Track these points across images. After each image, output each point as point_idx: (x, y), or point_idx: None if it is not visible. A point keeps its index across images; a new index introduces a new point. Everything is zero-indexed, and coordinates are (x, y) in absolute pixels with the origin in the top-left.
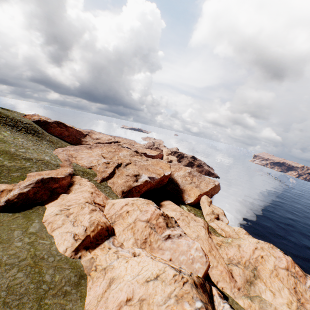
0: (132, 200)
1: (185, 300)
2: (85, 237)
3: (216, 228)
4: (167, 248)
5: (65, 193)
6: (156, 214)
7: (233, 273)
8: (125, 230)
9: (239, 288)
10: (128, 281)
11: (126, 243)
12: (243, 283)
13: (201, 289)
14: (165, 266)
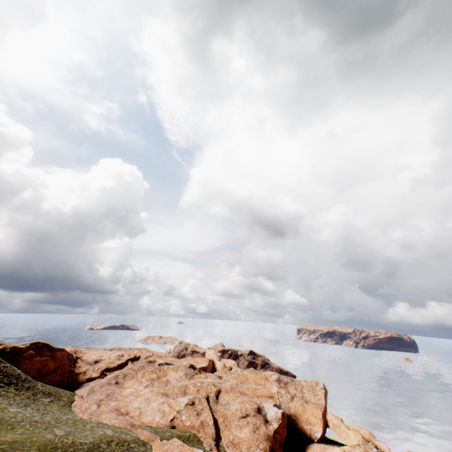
0: None
1: None
2: None
3: None
4: None
5: None
6: None
7: None
8: None
9: None
10: None
11: None
12: None
13: None
14: None
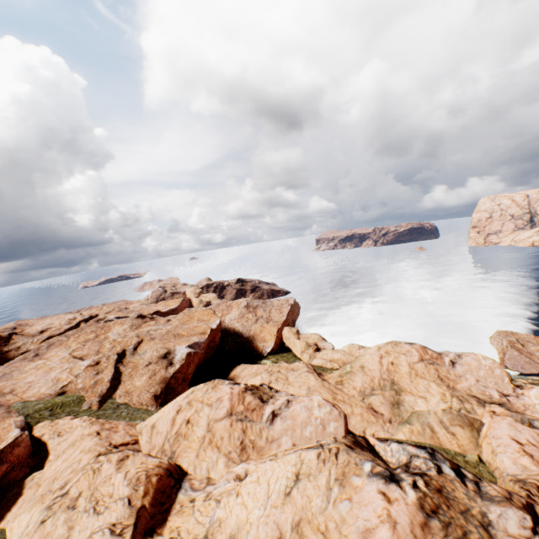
0: (185, 397)
1: (350, 475)
2: (137, 515)
3: (323, 364)
4: (280, 433)
5: (32, 471)
6: (237, 394)
7: (374, 406)
8: (201, 453)
9: (389, 420)
10: (260, 518)
11: (215, 473)
12: (391, 410)
13: (358, 448)
14: (299, 453)
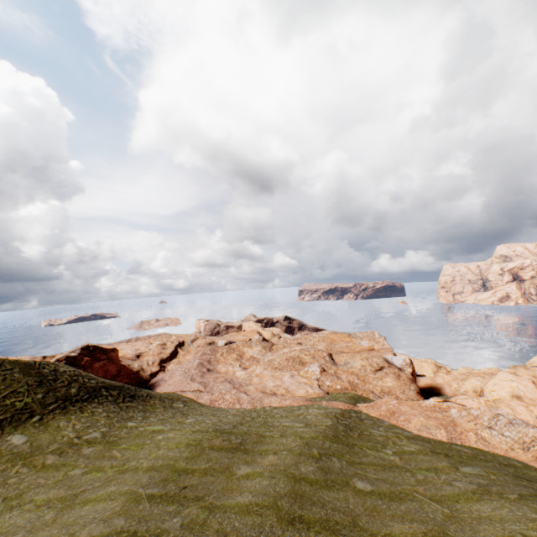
0: (516, 375)
1: None
2: None
3: None
4: None
5: None
6: None
7: None
8: None
9: None
10: None
11: None
12: None
13: None
14: None
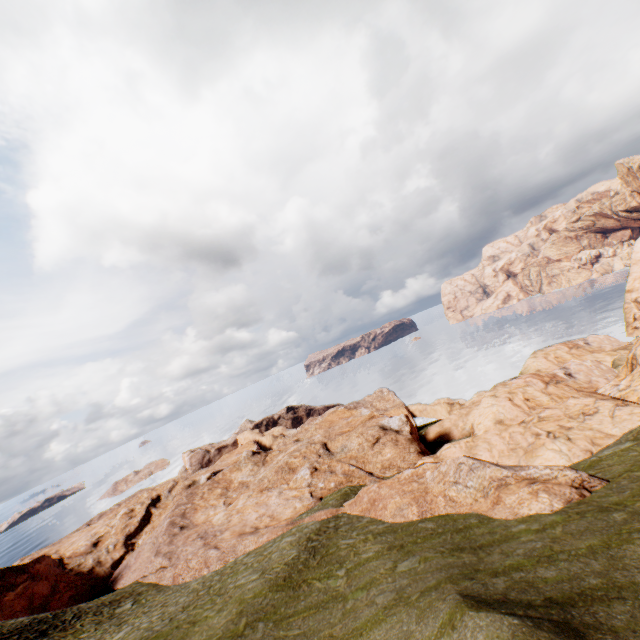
0: (496, 397)
1: None
2: (617, 399)
3: None
4: (586, 378)
5: None
6: (532, 375)
7: None
8: None
9: None
10: None
11: None
12: None
13: None
14: None
